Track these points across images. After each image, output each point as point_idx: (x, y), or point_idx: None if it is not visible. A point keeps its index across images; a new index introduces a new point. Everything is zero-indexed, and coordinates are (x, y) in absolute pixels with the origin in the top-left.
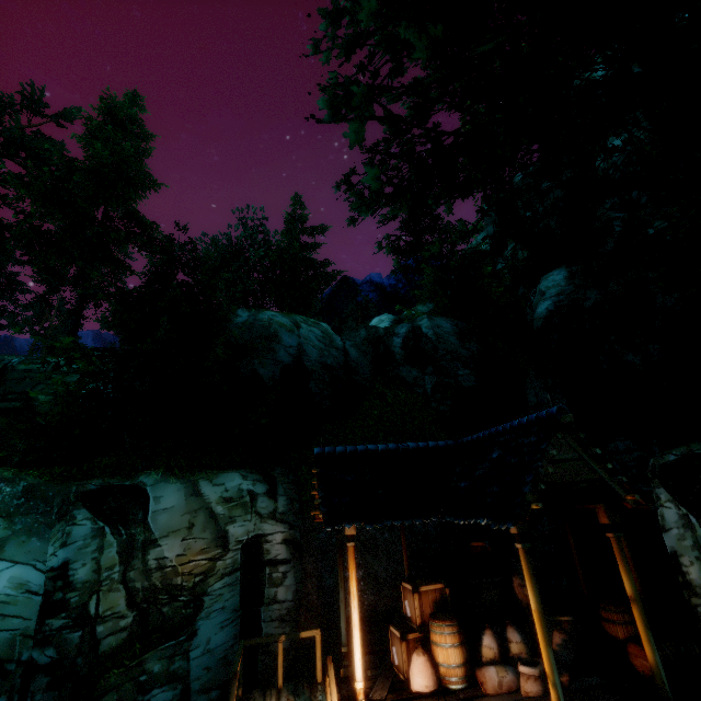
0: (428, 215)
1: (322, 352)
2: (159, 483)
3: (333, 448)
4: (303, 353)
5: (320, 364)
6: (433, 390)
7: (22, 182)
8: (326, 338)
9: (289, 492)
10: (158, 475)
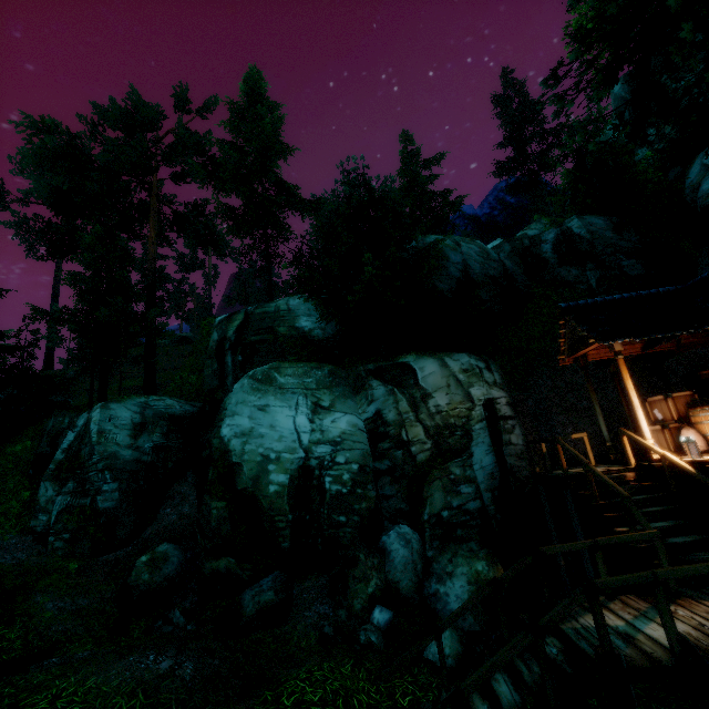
0: (532, 121)
1: (483, 265)
2: (417, 360)
3: (576, 302)
4: (468, 267)
5: (484, 275)
6: (598, 284)
7: (205, 171)
8: (484, 253)
9: (498, 371)
10: (413, 356)
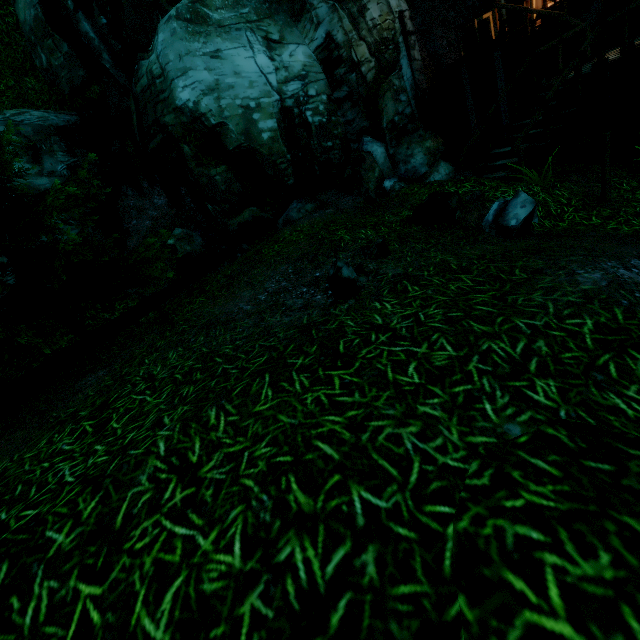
0: None
1: None
2: None
3: None
4: None
5: None
6: None
7: None
8: None
9: None
10: None
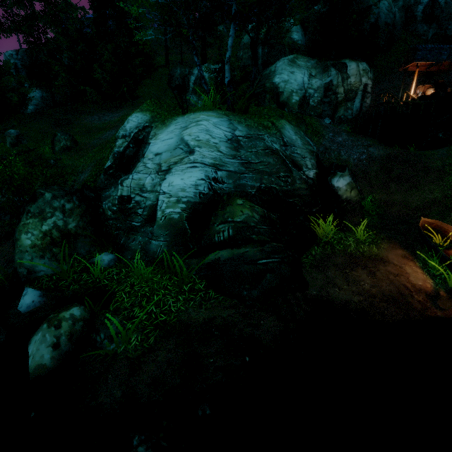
0: None
1: (385, 15)
2: (349, 62)
3: (415, 46)
4: (379, 16)
5: (383, 22)
6: (431, 37)
7: None
8: (389, 7)
9: (372, 74)
10: (348, 60)
